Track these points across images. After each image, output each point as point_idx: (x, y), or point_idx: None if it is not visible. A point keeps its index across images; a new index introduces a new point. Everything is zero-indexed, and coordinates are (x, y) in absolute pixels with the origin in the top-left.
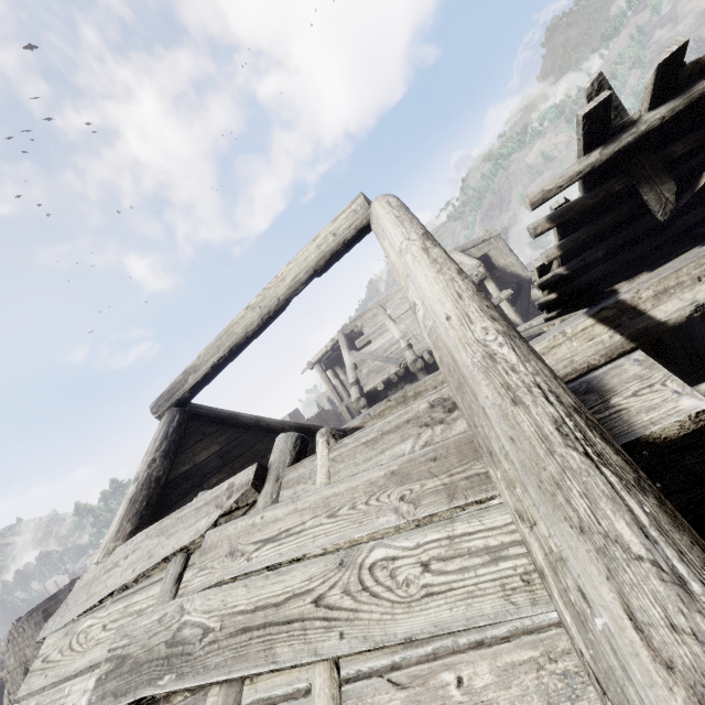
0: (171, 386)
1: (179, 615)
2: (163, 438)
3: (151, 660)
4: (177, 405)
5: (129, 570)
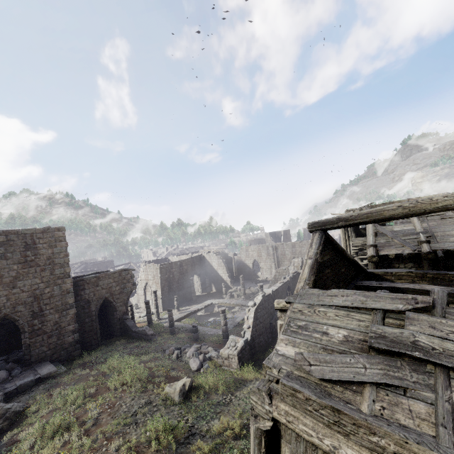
0: (326, 221)
1: (413, 336)
2: (319, 244)
3: (403, 343)
4: (322, 230)
5: (348, 302)
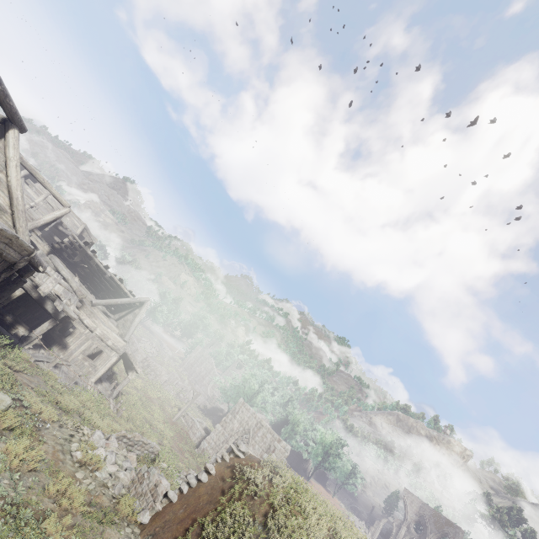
0: None
1: None
2: None
3: None
4: None
5: None
